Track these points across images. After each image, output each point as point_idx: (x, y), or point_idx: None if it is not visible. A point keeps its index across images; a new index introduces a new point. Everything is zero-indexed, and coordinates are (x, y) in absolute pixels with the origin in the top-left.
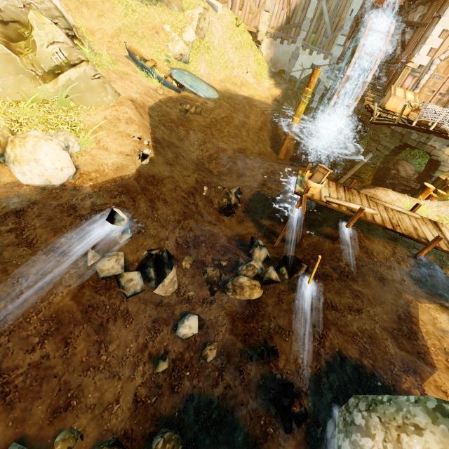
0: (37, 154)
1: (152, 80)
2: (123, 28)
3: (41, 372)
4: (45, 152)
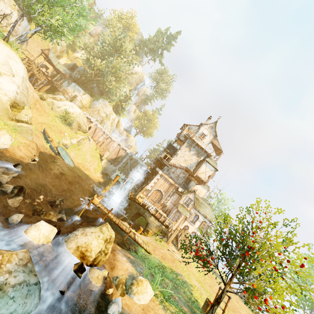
0: (2, 136)
1: (47, 144)
2: (47, 123)
3: None
4: (5, 137)
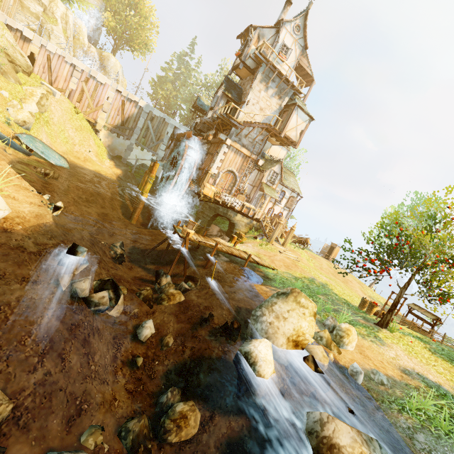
0: None
1: None
2: None
3: (48, 388)
4: None
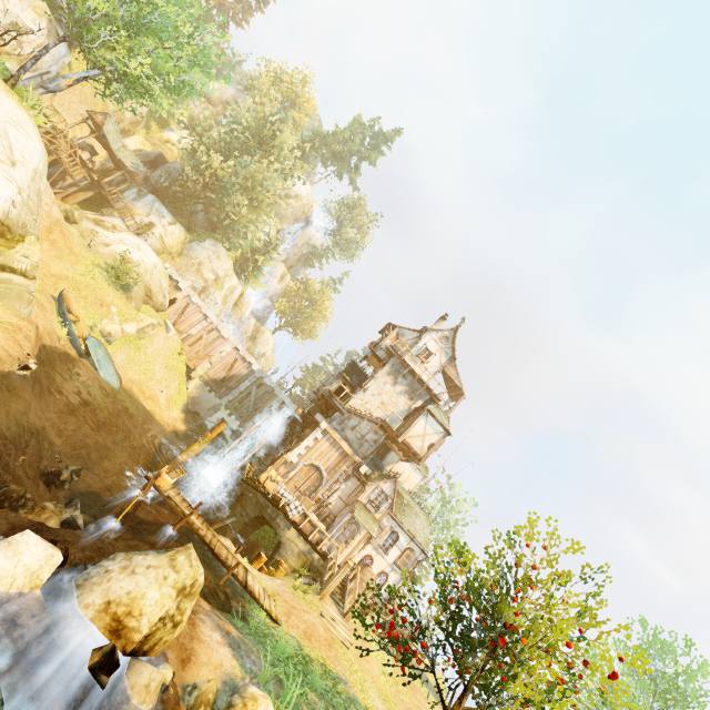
0: None
1: (62, 328)
2: (72, 279)
3: None
4: None
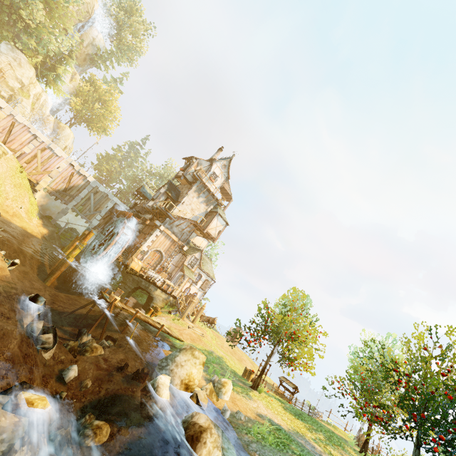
0: None
1: None
2: None
3: None
4: None
